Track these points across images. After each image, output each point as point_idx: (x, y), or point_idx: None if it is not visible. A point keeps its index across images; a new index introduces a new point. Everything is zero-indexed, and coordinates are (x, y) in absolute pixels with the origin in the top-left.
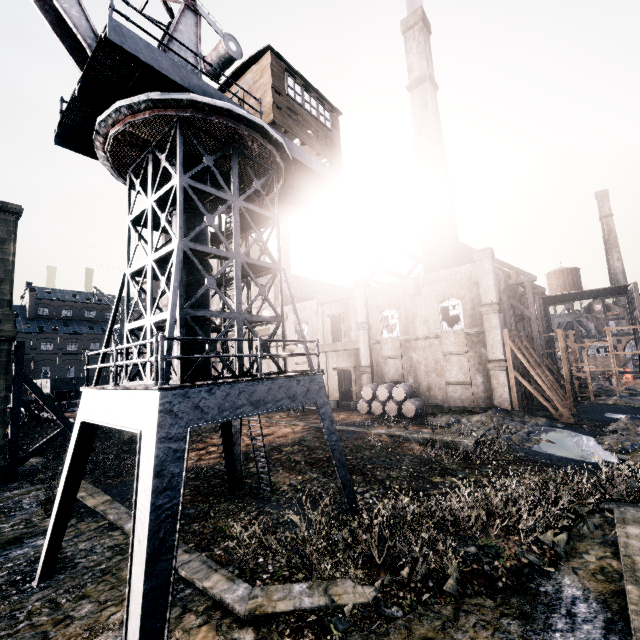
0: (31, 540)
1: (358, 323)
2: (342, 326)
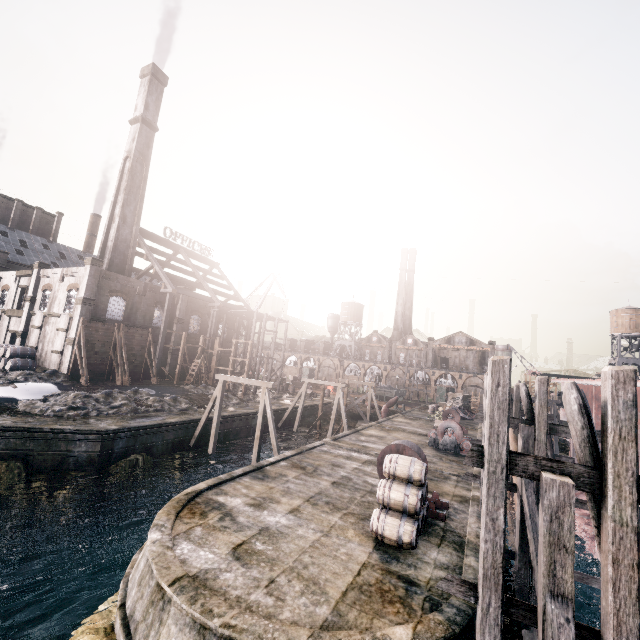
0: None
1: (27, 296)
2: (24, 297)
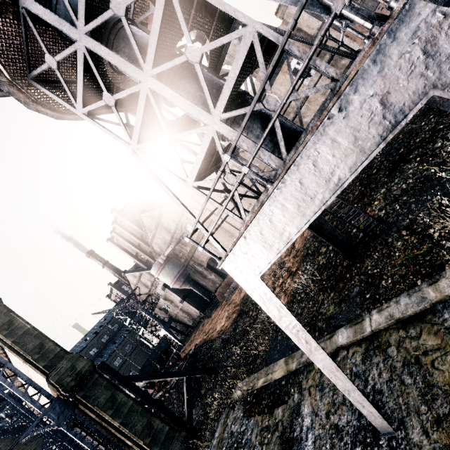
0: (297, 430)
1: None
2: None
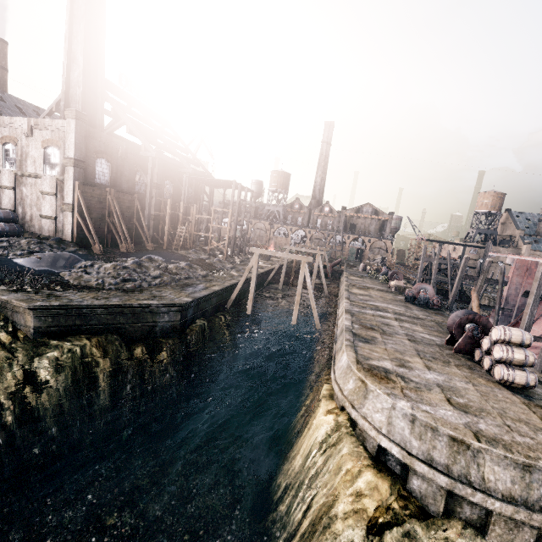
0: None
1: None
2: None
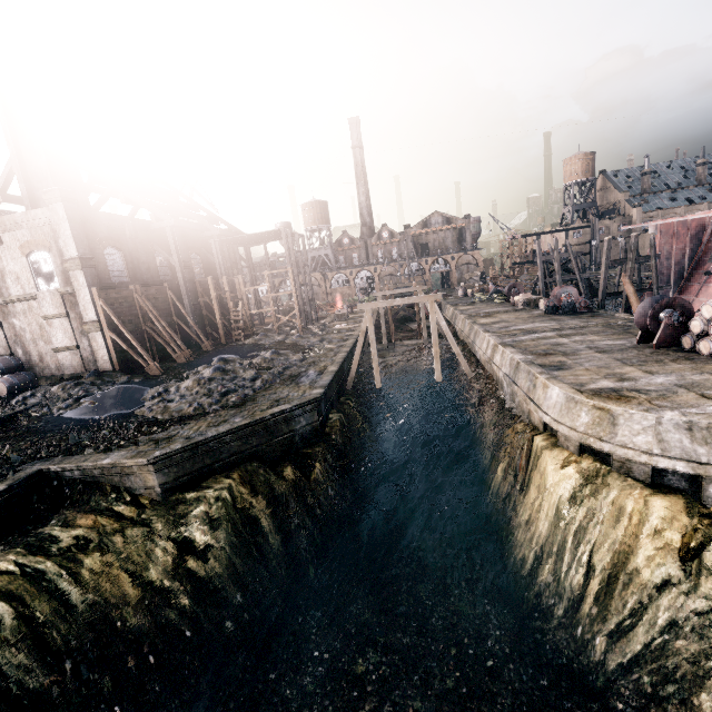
0: None
1: None
2: None
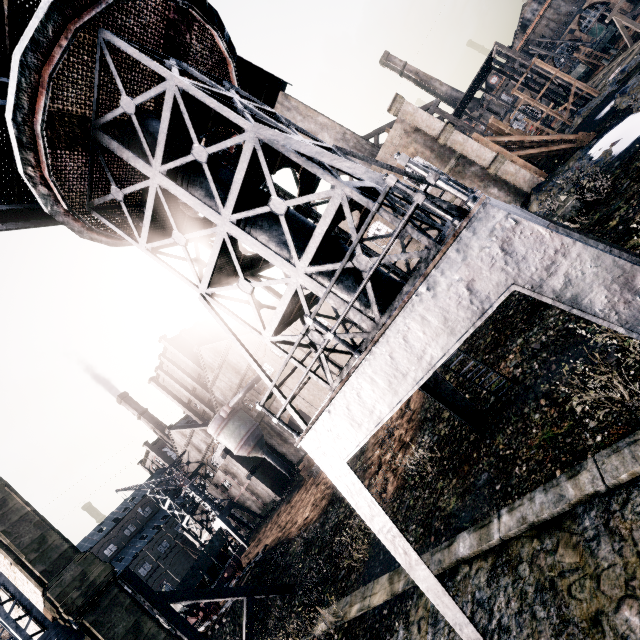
0: None
1: None
2: None
